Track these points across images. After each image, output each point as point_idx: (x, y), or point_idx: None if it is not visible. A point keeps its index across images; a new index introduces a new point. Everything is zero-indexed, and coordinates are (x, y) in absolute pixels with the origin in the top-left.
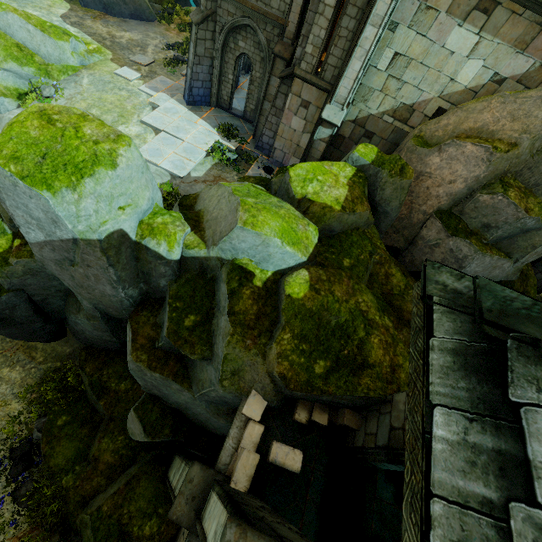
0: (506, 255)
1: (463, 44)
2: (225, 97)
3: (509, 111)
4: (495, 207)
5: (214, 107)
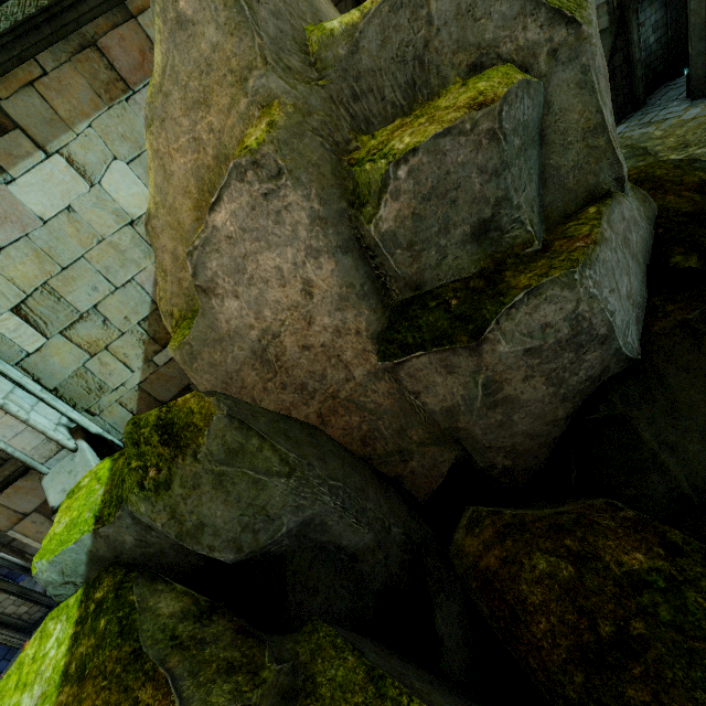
0: (596, 203)
1: (59, 185)
2: (22, 609)
3: (182, 111)
4: (431, 192)
5: (28, 639)
